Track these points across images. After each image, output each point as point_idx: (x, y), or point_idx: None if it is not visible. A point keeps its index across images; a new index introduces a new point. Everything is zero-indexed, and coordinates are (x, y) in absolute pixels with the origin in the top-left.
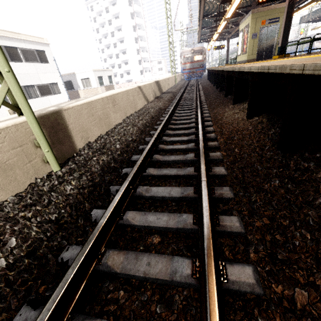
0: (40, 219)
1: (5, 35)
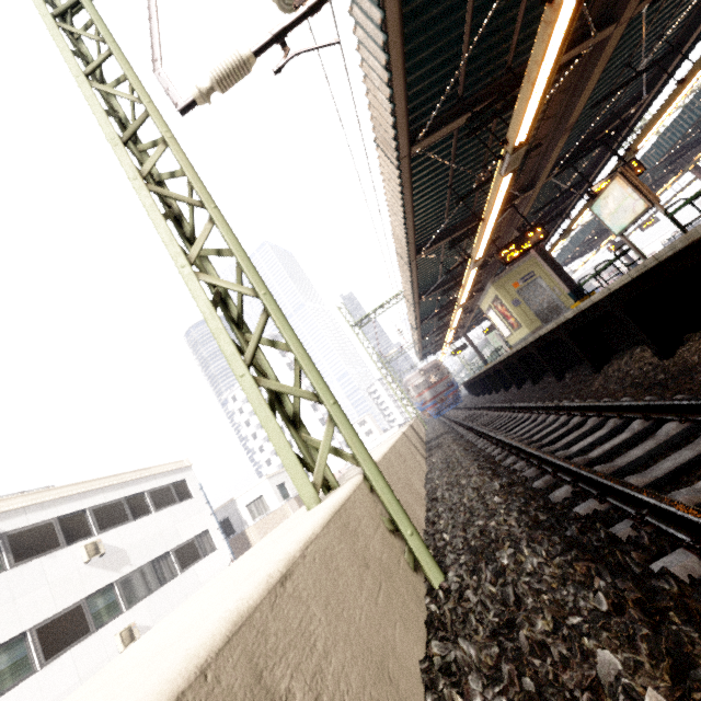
0: (580, 618)
1: (129, 479)
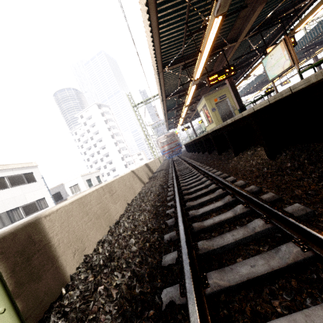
0: None
1: None
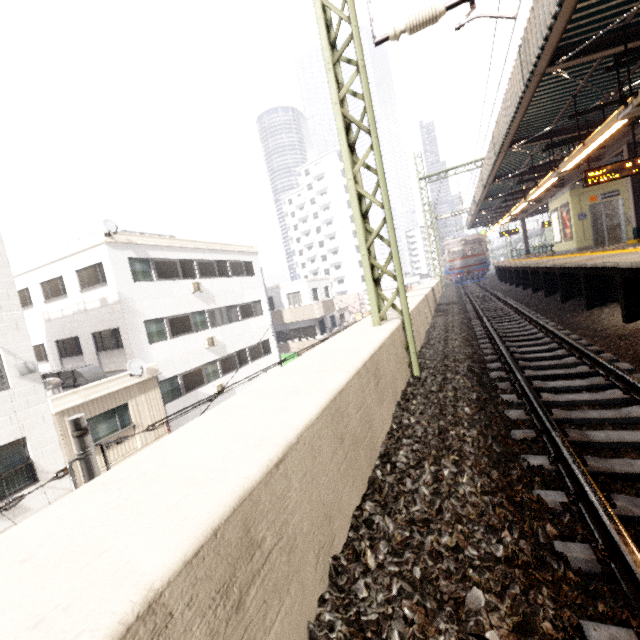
0: (463, 396)
1: (219, 249)
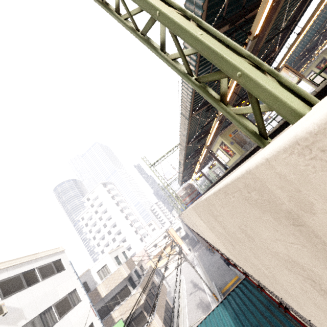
0: None
1: (25, 261)
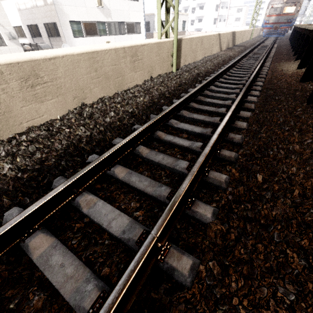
0: (179, 80)
1: None
